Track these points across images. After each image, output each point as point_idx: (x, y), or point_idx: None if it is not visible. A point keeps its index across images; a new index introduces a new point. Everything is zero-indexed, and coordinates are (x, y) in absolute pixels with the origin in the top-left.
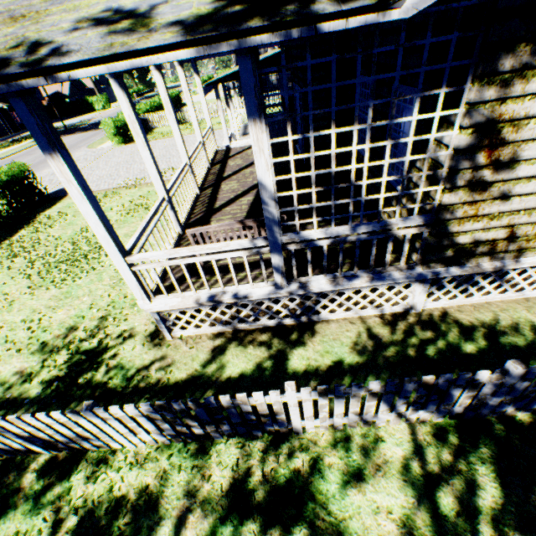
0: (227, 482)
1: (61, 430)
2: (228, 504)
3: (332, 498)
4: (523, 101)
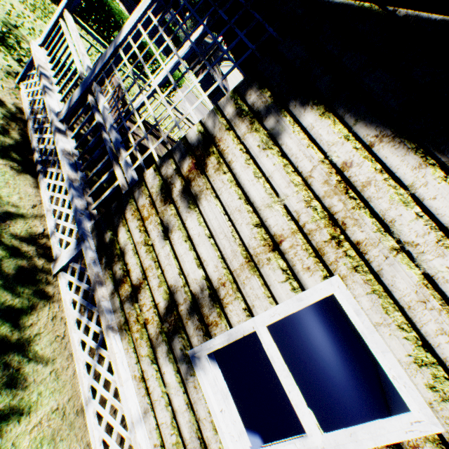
0: None
1: None
2: None
3: None
4: (238, 147)
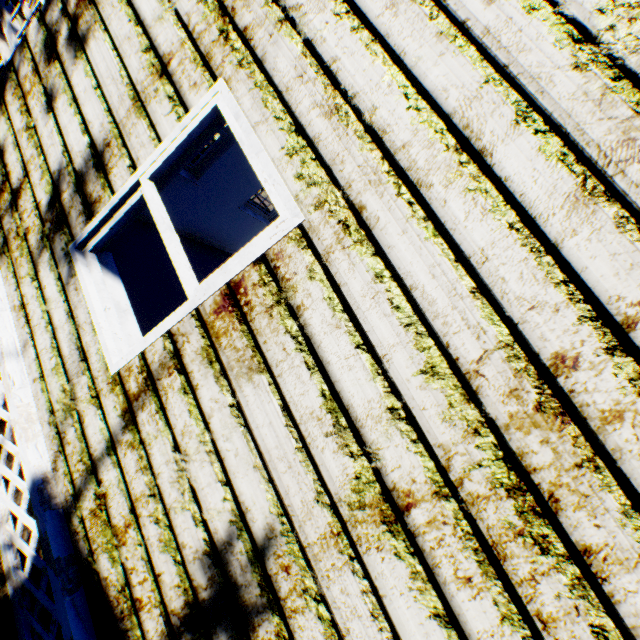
0: None
1: None
2: None
3: None
4: None
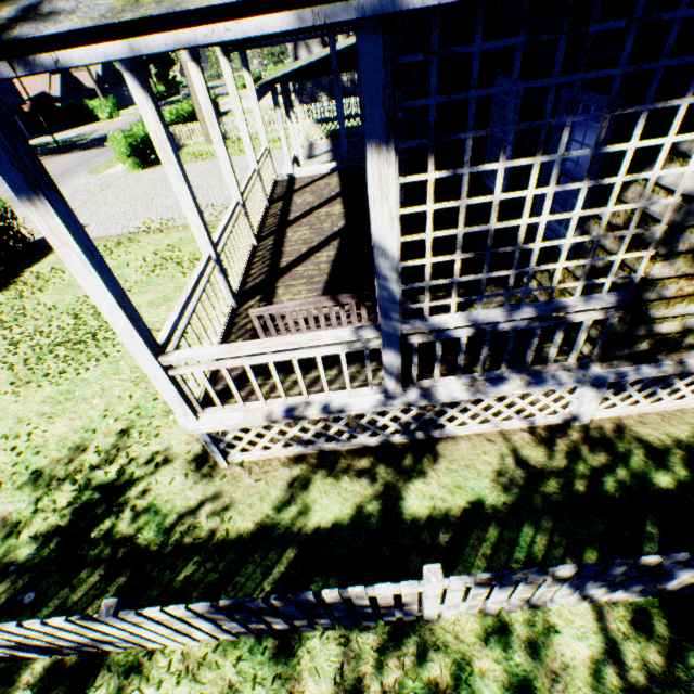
0: None
1: (67, 636)
2: None
3: None
4: None
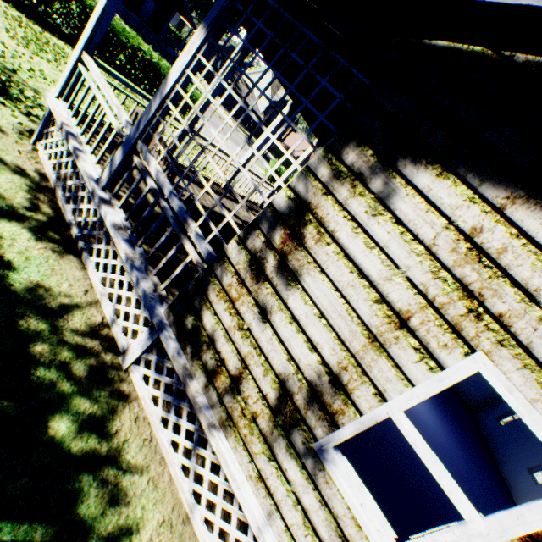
0: None
1: None
2: None
3: None
4: (341, 214)
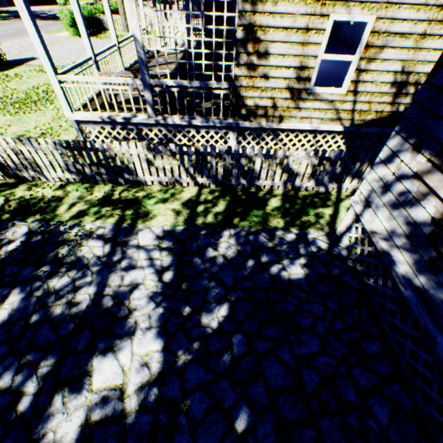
0: (101, 197)
1: (11, 155)
2: (99, 203)
3: (150, 205)
4: (265, 17)
